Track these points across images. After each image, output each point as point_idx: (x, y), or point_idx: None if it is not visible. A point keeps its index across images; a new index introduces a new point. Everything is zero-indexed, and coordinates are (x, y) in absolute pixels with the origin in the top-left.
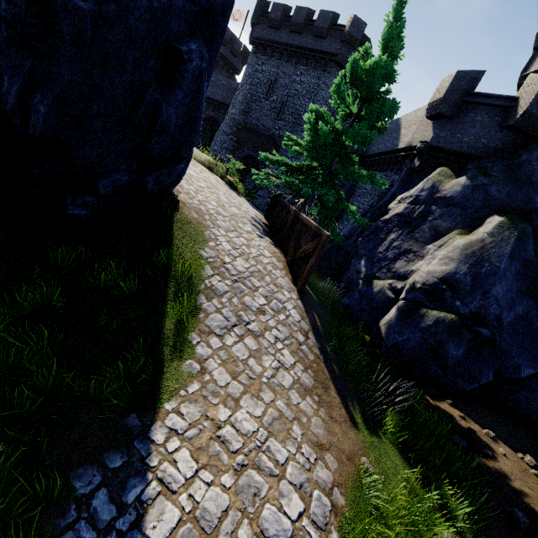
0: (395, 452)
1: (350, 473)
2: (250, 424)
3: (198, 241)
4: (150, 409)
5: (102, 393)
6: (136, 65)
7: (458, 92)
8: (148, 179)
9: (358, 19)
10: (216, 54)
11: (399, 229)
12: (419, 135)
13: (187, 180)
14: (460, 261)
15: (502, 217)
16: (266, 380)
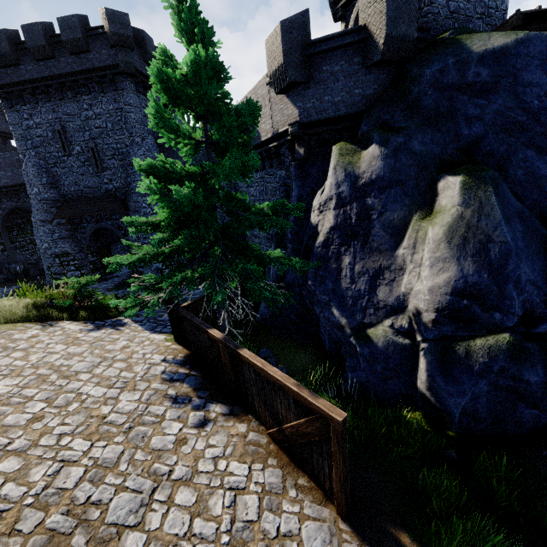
0: None
1: None
2: None
3: None
4: None
5: None
6: None
7: (296, 47)
8: None
9: (113, 12)
10: None
11: (349, 247)
12: (280, 117)
13: None
14: (458, 258)
15: (458, 175)
16: None
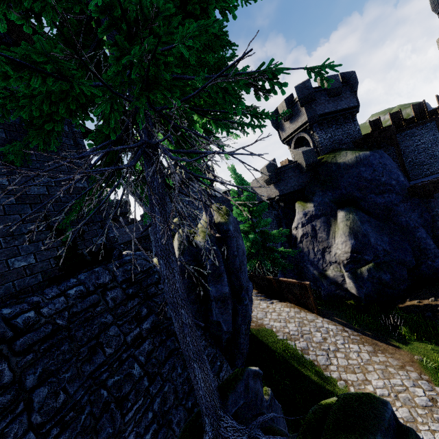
0: (418, 343)
1: (418, 366)
2: (380, 382)
3: (271, 334)
4: None
5: None
6: None
7: (273, 171)
8: None
9: None
10: None
11: (310, 242)
12: (270, 192)
13: None
14: (349, 240)
15: (342, 210)
16: (362, 363)
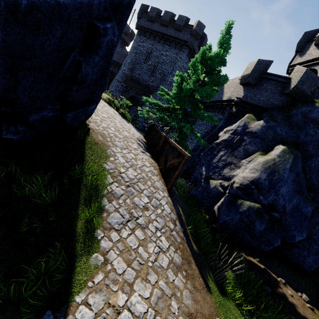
0: (234, 306)
1: None
2: (141, 306)
3: (103, 157)
4: (63, 304)
5: (22, 294)
6: (63, 33)
7: (258, 71)
8: (68, 115)
9: (200, 23)
10: (121, 32)
11: (225, 149)
12: (235, 94)
13: (95, 112)
14: (262, 171)
15: (284, 146)
16: (151, 264)
